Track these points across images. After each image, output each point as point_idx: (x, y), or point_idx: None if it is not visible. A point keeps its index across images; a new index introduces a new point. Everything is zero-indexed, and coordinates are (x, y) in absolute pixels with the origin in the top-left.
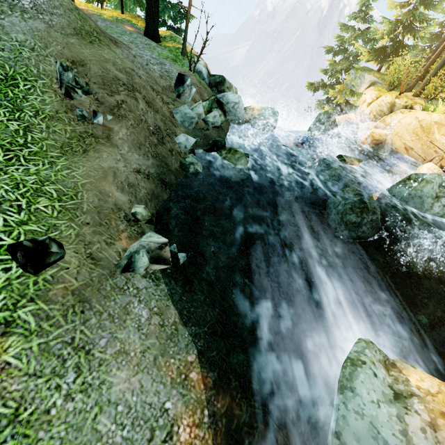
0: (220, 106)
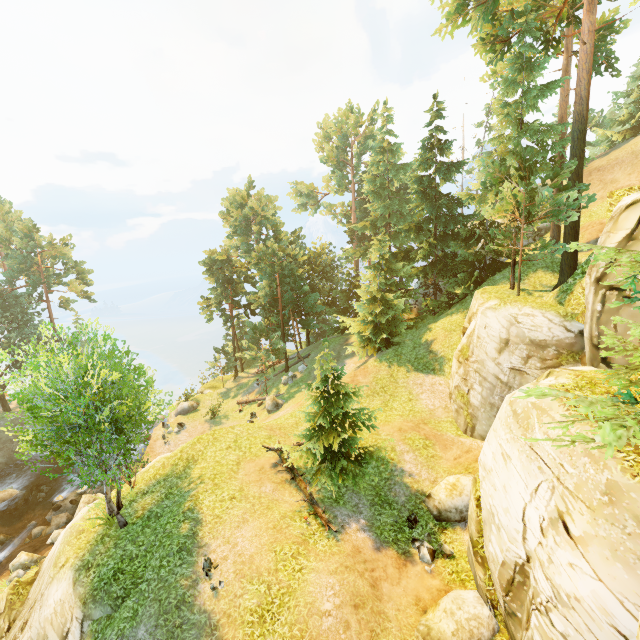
0: None
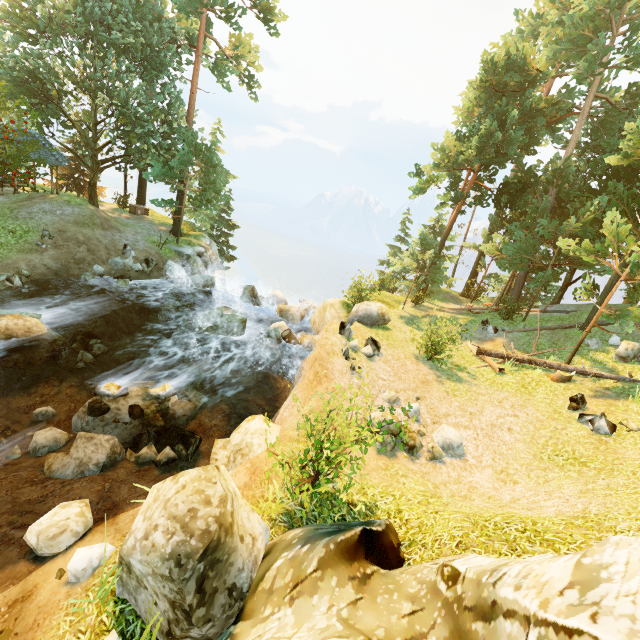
0: (146, 262)
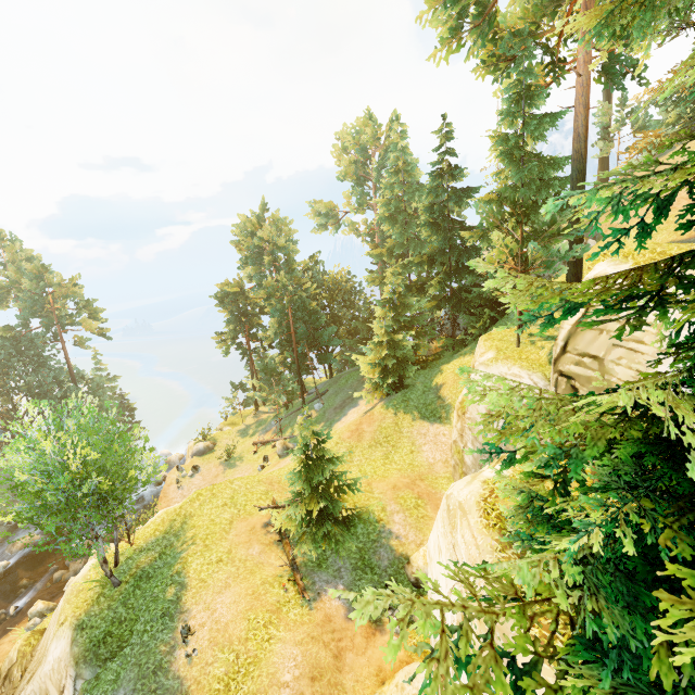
0: None
